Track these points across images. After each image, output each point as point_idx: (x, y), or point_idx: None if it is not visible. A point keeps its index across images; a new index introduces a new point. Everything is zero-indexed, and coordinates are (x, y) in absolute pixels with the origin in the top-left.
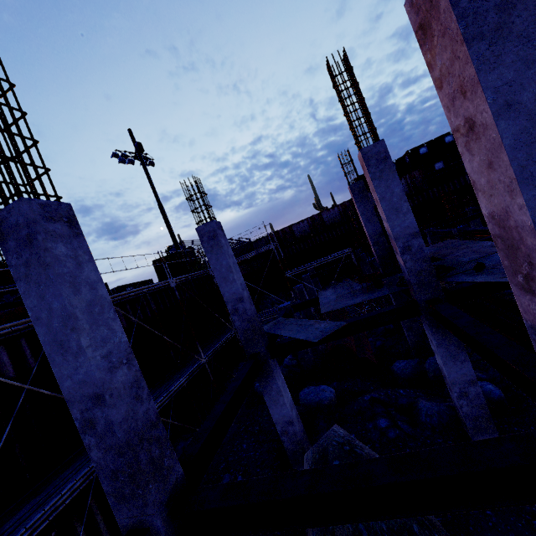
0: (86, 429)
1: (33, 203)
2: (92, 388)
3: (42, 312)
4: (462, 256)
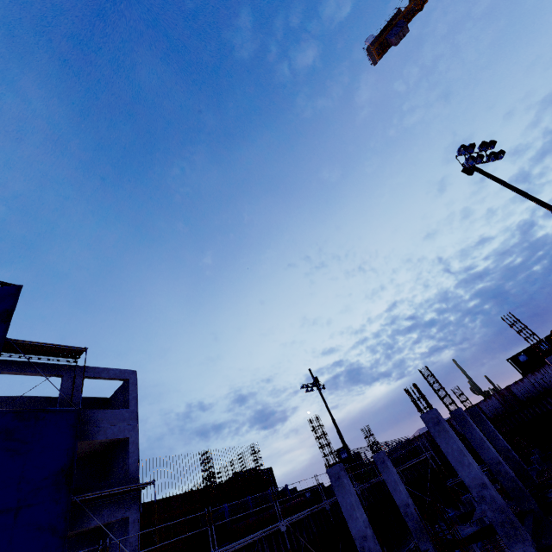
0: (362, 551)
1: (337, 466)
2: (362, 533)
3: (343, 503)
4: None
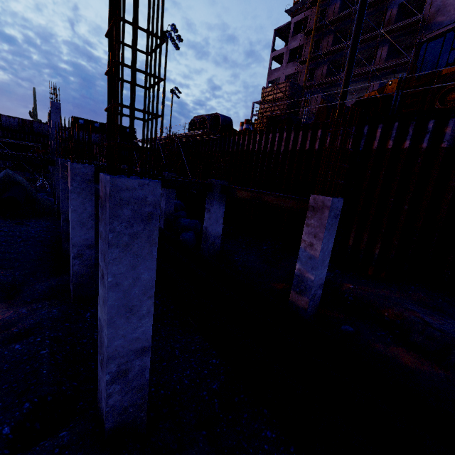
0: None
1: None
2: None
3: None
4: None
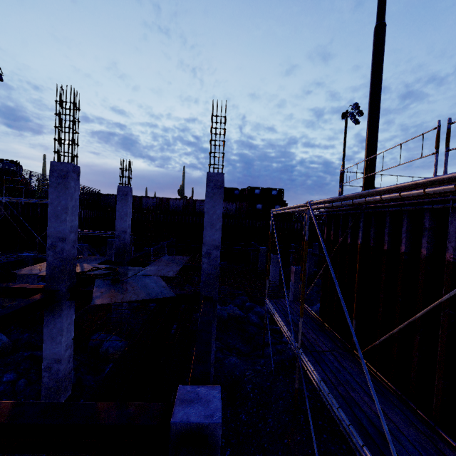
0: None
1: None
2: None
3: None
4: (149, 270)
